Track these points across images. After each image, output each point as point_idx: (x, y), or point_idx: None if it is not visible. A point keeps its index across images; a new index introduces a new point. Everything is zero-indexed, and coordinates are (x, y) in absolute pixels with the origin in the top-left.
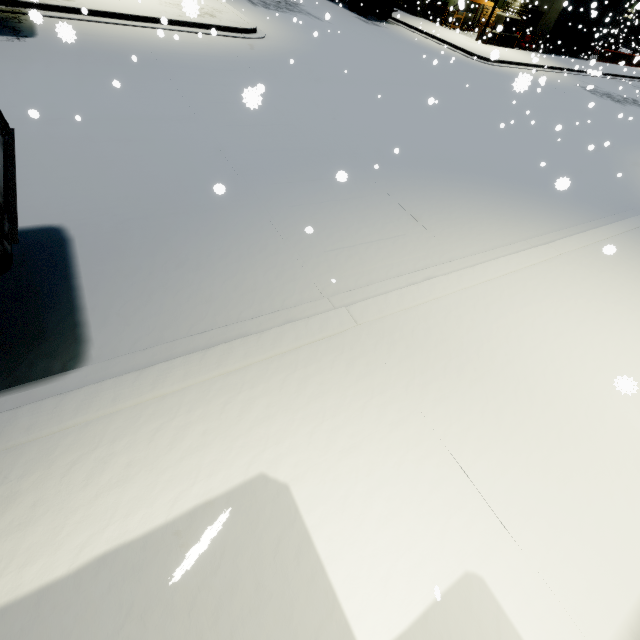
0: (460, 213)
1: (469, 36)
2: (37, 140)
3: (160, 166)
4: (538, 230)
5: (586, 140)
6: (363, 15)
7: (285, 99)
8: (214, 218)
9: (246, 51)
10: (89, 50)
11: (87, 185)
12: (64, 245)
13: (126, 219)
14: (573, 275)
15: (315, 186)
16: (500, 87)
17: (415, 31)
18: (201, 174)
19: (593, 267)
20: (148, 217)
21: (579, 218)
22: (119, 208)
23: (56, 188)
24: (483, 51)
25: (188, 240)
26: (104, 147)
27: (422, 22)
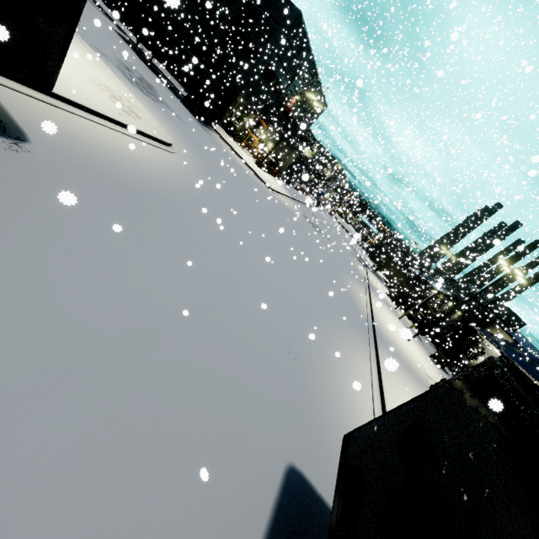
0: (351, 355)
1: (248, 154)
2: (198, 359)
3: (268, 363)
4: (367, 358)
5: (332, 272)
6: (195, 116)
7: (246, 251)
8: (318, 409)
9: (185, 176)
10: (98, 175)
11: (263, 407)
12: (307, 482)
13: (301, 434)
14: (395, 393)
15: (316, 354)
16: (289, 220)
17: (228, 145)
18: (284, 363)
19: (393, 384)
20: (304, 426)
21: (366, 342)
22: (292, 425)
23: (257, 421)
24: (265, 178)
25: (327, 438)
26: (232, 351)
27: (225, 134)
